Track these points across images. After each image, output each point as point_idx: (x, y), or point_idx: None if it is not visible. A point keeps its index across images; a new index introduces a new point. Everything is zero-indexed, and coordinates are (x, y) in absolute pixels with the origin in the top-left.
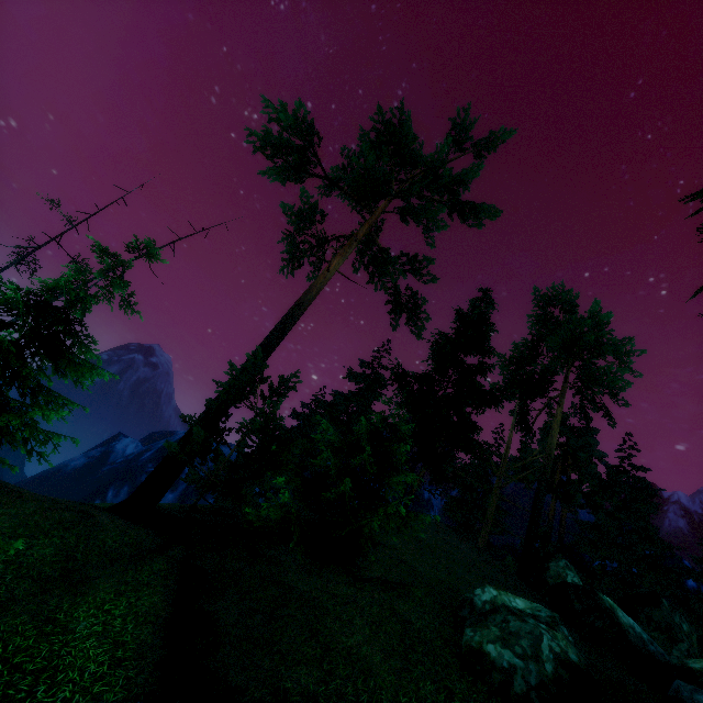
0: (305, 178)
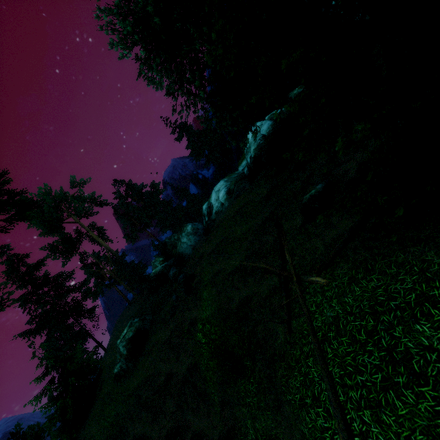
0: None
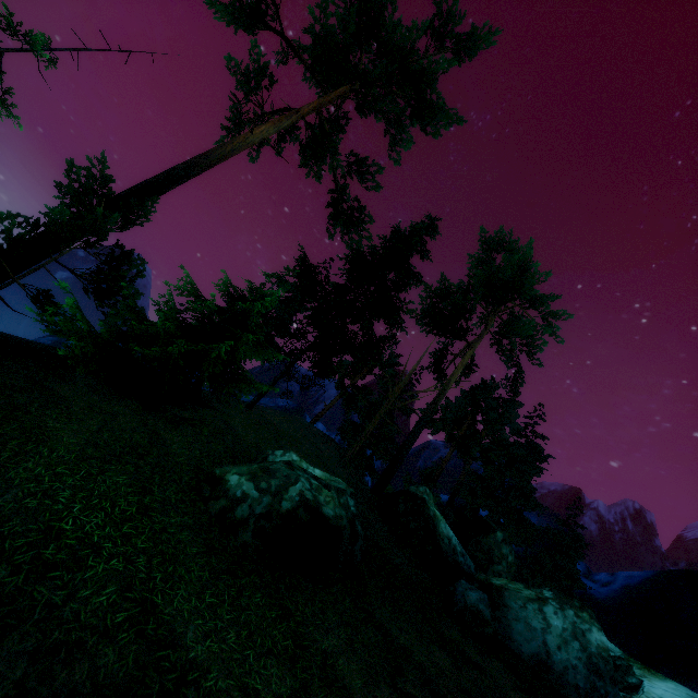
0: (258, 28)
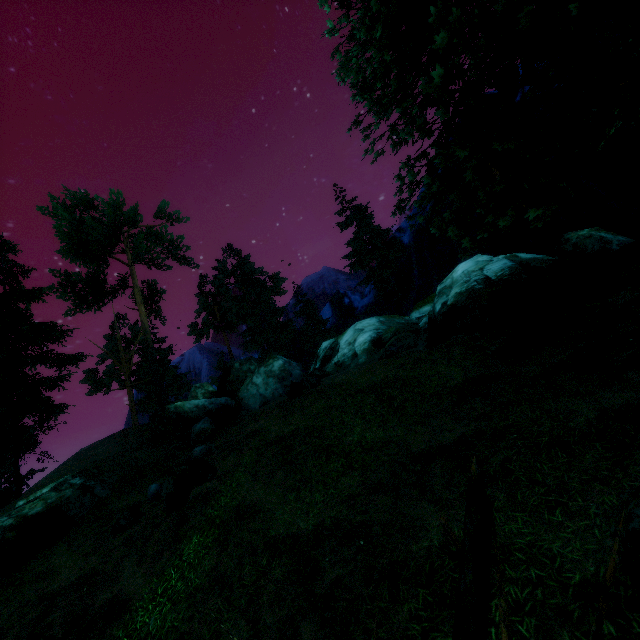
0: None
